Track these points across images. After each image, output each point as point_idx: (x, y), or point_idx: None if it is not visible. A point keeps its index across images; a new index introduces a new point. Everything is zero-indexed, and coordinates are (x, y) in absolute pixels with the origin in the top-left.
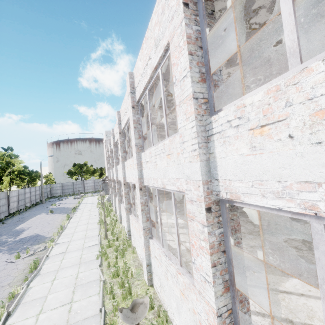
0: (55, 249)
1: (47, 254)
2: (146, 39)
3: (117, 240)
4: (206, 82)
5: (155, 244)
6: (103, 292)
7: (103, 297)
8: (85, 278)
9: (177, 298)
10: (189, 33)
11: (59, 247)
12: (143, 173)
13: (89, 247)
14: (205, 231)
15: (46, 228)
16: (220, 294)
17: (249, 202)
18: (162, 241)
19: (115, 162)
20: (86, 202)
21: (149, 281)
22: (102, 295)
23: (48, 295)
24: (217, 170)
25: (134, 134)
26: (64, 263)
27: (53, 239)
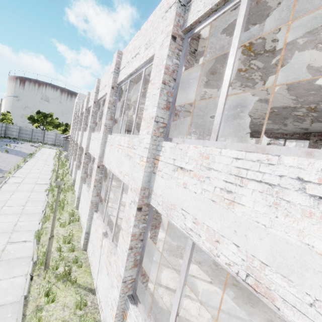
0: (12, 179)
1: (6, 180)
2: (108, 73)
3: (64, 185)
4: (113, 120)
5: (85, 186)
6: (46, 206)
7: (45, 208)
8: (35, 198)
9: (85, 208)
10: (110, 99)
11: (15, 179)
12: (90, 145)
13: (41, 184)
14: (95, 174)
15: (2, 164)
16: (94, 196)
17: (106, 166)
18: (88, 184)
19: (78, 127)
20: (43, 152)
21: (77, 207)
22: (45, 206)
23: (8, 201)
24: (105, 154)
25: (90, 119)
26: (20, 188)
27: (10, 172)
